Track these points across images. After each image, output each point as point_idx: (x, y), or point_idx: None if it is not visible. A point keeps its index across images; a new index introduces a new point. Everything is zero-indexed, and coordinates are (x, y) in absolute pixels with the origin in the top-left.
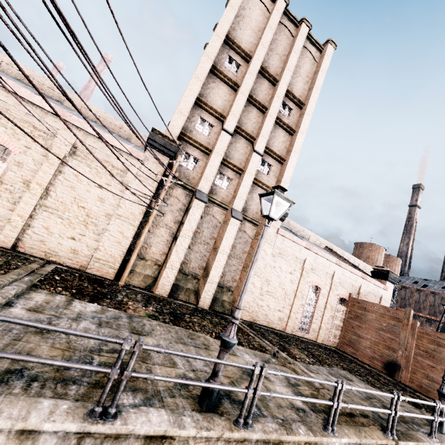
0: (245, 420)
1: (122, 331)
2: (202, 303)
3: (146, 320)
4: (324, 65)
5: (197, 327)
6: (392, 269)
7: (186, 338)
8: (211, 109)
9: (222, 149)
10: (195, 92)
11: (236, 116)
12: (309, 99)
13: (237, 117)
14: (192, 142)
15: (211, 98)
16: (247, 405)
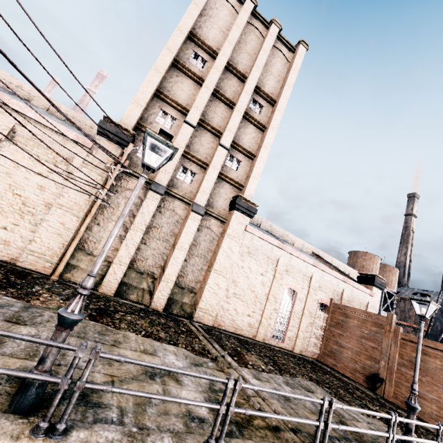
0: (55, 424)
1: None
2: (155, 304)
3: (50, 312)
4: (296, 64)
5: (124, 325)
6: (389, 279)
7: (94, 333)
8: (172, 102)
9: (184, 142)
10: (154, 83)
11: (199, 109)
12: (280, 96)
13: (201, 110)
14: None
15: (173, 91)
16: (58, 401)
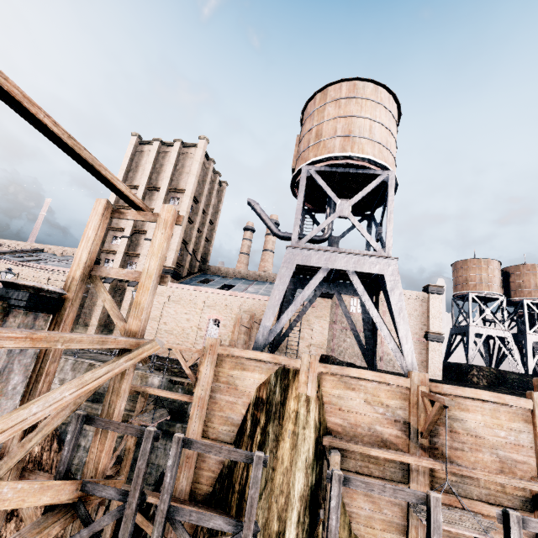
0: None
1: None
2: None
3: None
4: (197, 156)
5: None
6: (530, 284)
7: None
8: (118, 229)
9: (123, 248)
10: None
11: (130, 225)
12: (187, 185)
13: (131, 226)
14: (108, 252)
15: (120, 222)
16: None
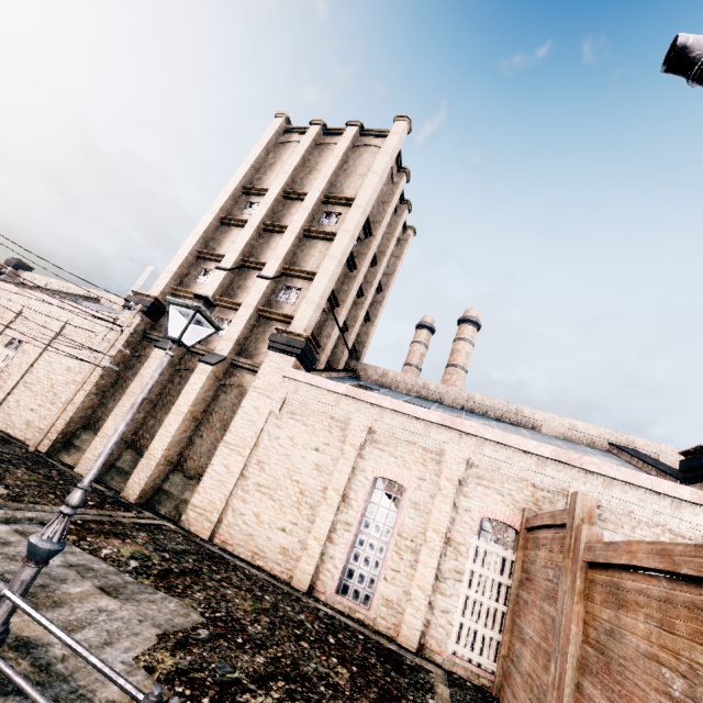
0: None
1: None
2: (128, 491)
3: None
4: (387, 145)
5: None
6: None
7: None
8: (214, 256)
9: (212, 289)
10: (190, 246)
11: (237, 250)
12: (360, 190)
13: (239, 251)
14: (184, 294)
15: (220, 247)
16: None
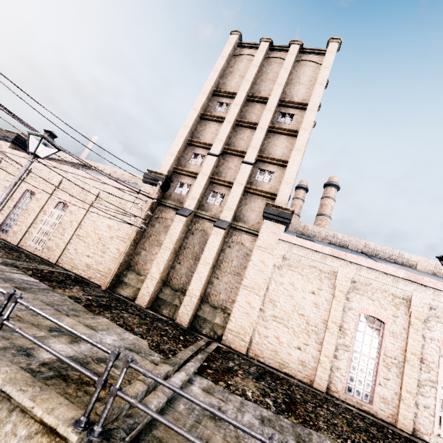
0: None
1: (9, 284)
2: (180, 319)
3: (58, 294)
4: (326, 62)
5: (110, 315)
6: None
7: (67, 308)
8: (201, 144)
9: (208, 170)
10: (184, 136)
11: (221, 140)
12: (310, 97)
13: (223, 141)
14: (184, 172)
15: (203, 136)
16: None
